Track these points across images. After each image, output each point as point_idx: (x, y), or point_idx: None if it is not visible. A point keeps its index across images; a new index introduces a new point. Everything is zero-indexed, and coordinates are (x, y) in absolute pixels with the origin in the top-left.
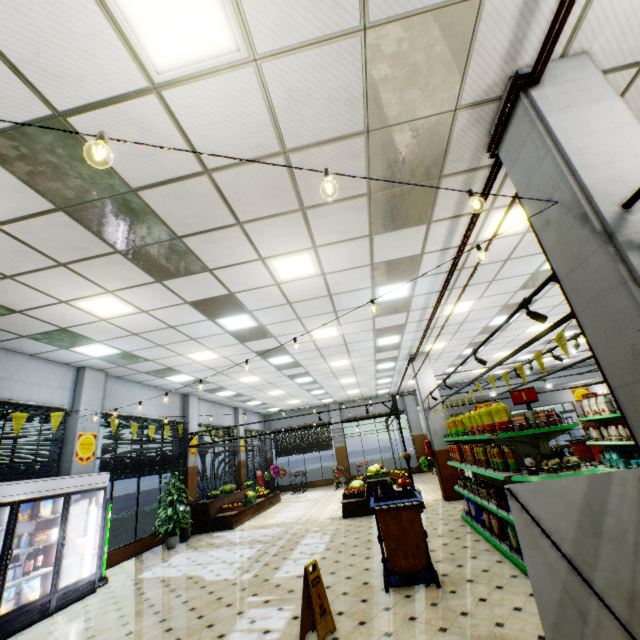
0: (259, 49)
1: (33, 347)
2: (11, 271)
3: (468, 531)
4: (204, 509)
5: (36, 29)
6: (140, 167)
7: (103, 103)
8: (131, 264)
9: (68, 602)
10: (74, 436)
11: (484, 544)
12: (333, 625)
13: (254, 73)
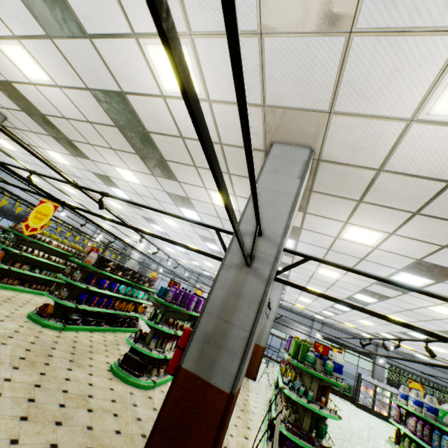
0: None
1: None
2: None
3: None
4: None
5: None
6: None
7: None
8: None
9: None
10: None
11: None
12: None
13: None
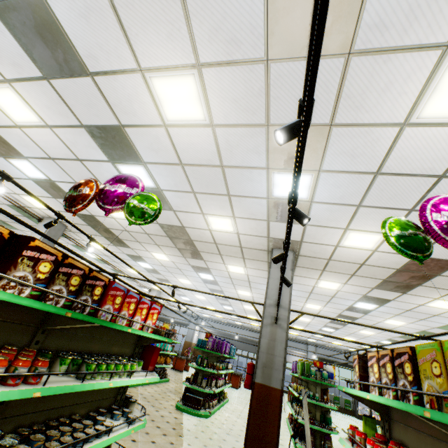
0: None
1: None
2: None
3: None
4: None
5: None
6: None
7: None
8: None
9: None
10: None
11: None
12: None
13: None
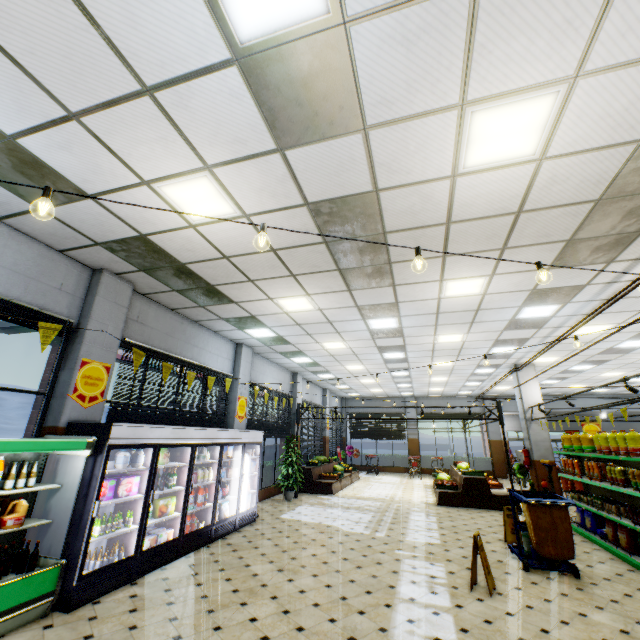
0: (549, 154)
1: (221, 326)
2: (256, 277)
3: (582, 540)
4: (308, 473)
5: (404, 148)
6: (402, 219)
7: (411, 184)
8: (340, 278)
9: (243, 524)
10: (235, 398)
11: (606, 554)
12: (494, 584)
13: (534, 167)
